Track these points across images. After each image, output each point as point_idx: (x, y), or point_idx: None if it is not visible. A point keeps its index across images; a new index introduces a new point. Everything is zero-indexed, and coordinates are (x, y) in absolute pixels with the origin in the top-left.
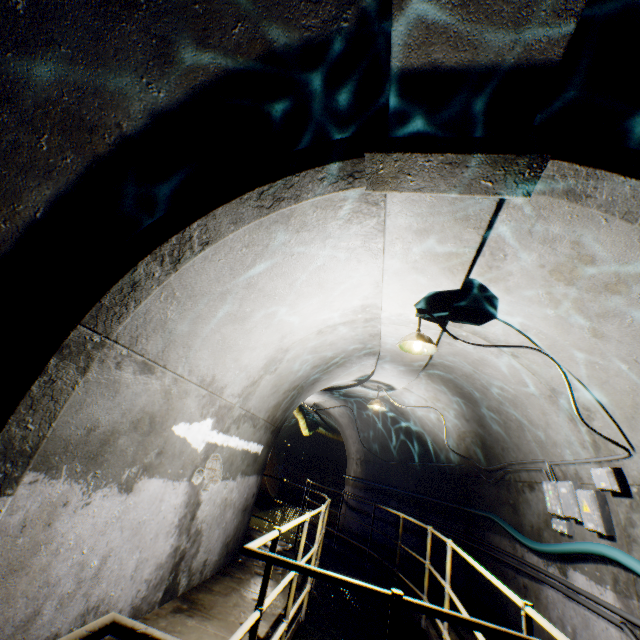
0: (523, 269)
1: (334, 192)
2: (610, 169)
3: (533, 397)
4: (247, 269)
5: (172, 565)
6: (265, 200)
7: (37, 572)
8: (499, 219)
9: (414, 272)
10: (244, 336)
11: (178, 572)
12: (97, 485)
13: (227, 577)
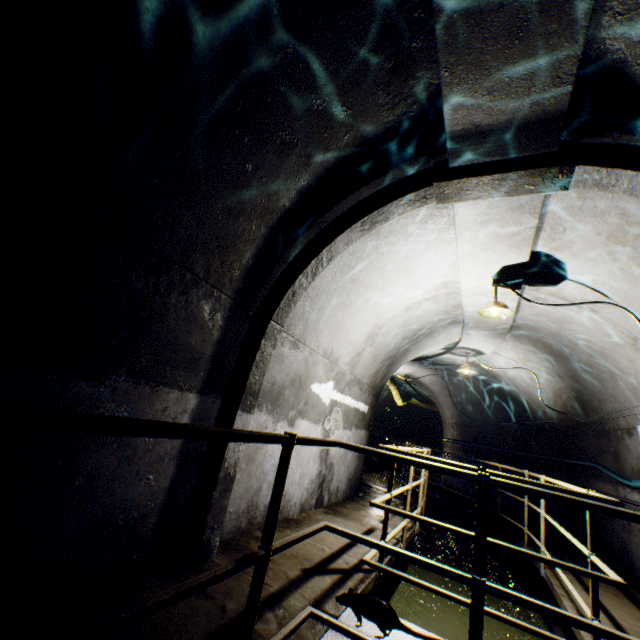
0: (582, 238)
1: (412, 210)
2: (624, 168)
3: (618, 347)
4: (351, 270)
5: (318, 483)
6: (365, 226)
7: (258, 464)
8: (551, 203)
9: (484, 252)
10: (350, 318)
11: (322, 489)
12: (278, 419)
13: (354, 502)
